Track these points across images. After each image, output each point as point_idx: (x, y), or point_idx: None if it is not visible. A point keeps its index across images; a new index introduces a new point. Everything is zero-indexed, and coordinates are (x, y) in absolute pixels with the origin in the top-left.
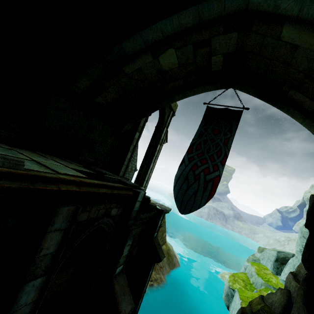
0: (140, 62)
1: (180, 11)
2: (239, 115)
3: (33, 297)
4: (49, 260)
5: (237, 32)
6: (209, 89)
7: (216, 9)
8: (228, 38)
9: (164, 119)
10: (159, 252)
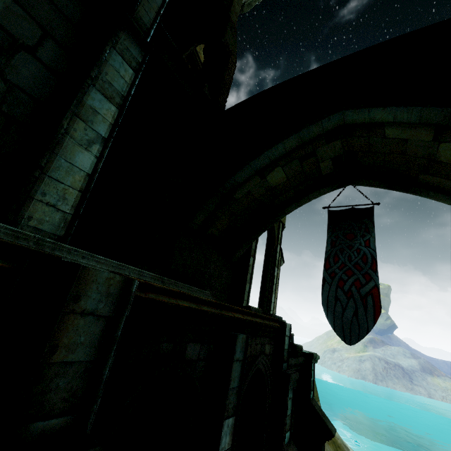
0: (249, 186)
1: (283, 140)
2: (371, 211)
3: (228, 442)
4: (235, 396)
5: (340, 139)
6: (324, 192)
7: (316, 131)
8: (332, 146)
9: (275, 235)
10: (326, 422)
